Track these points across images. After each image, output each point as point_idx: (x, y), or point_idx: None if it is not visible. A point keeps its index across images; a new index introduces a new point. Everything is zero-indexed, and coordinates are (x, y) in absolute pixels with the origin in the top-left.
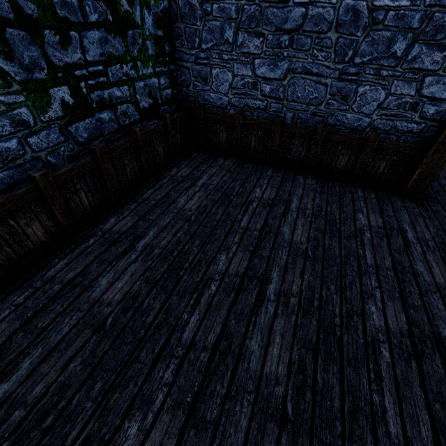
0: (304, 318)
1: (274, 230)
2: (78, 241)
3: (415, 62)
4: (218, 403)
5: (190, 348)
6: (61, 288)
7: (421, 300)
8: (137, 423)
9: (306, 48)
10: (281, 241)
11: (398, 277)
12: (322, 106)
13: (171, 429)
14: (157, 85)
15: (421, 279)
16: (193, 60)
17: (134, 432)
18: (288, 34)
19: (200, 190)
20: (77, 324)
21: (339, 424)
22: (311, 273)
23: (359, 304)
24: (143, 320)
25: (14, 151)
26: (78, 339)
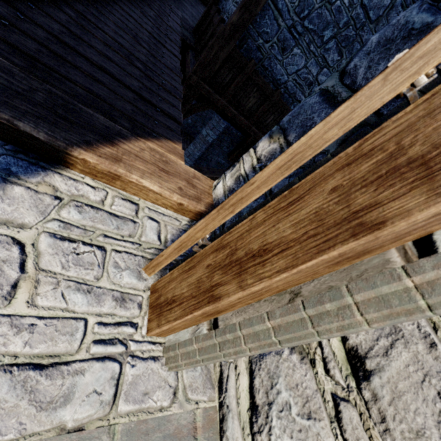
0: None
1: None
2: None
3: None
4: None
5: None
6: None
7: None
8: None
9: None
10: None
11: None
12: None
13: None
14: None
15: (183, 0)
16: None
17: None
18: None
19: None
20: None
21: None
22: None
23: None
24: None
25: None
26: None
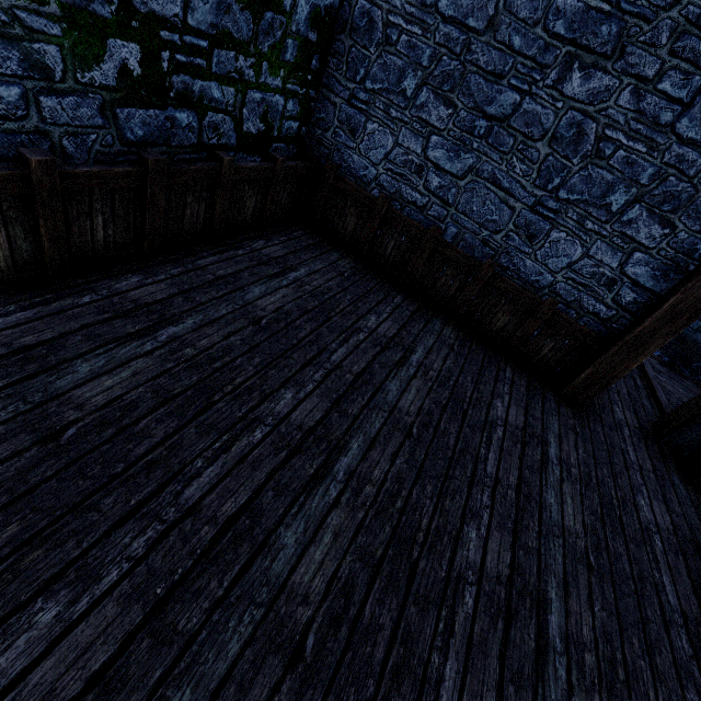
0: (375, 520)
1: (377, 382)
2: (63, 291)
3: (630, 227)
4: (204, 608)
5: (189, 514)
6: (4, 354)
7: (538, 541)
8: (59, 606)
9: (505, 150)
10: (380, 401)
11: (519, 502)
12: (498, 236)
13: (112, 630)
14: (280, 108)
15: (547, 513)
16: (346, 97)
17: (47, 619)
18: (488, 121)
19: (289, 286)
20: (10, 420)
21: (373, 683)
22: (407, 459)
23: (457, 523)
24: (129, 448)
25: (9, 106)
26: (3, 445)
